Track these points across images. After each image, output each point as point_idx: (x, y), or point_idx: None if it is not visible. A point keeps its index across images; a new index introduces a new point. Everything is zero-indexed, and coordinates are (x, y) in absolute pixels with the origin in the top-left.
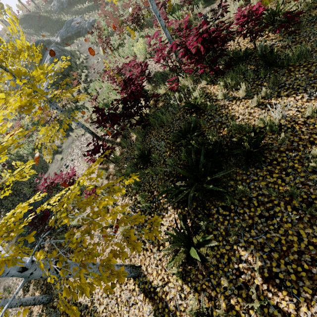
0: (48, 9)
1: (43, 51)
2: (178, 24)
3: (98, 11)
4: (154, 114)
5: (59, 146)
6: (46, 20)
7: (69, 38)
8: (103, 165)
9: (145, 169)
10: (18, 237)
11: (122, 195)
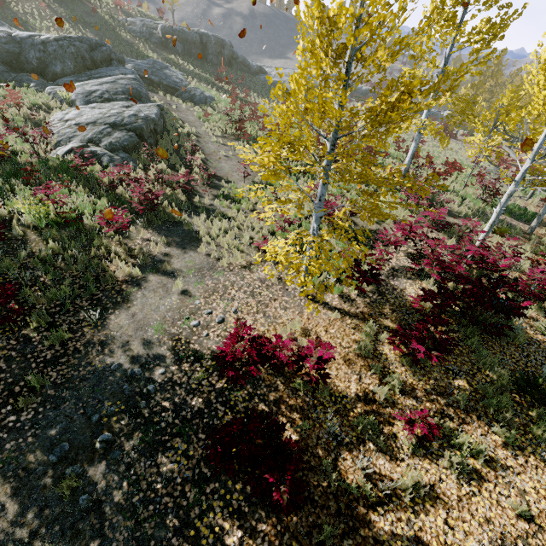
0: (118, 17)
1: (103, 62)
2: (420, 211)
3: (218, 92)
4: (482, 318)
5: (157, 257)
6: (106, 24)
7: (148, 81)
8: (365, 359)
9: (529, 406)
10: (16, 508)
11: (508, 447)
